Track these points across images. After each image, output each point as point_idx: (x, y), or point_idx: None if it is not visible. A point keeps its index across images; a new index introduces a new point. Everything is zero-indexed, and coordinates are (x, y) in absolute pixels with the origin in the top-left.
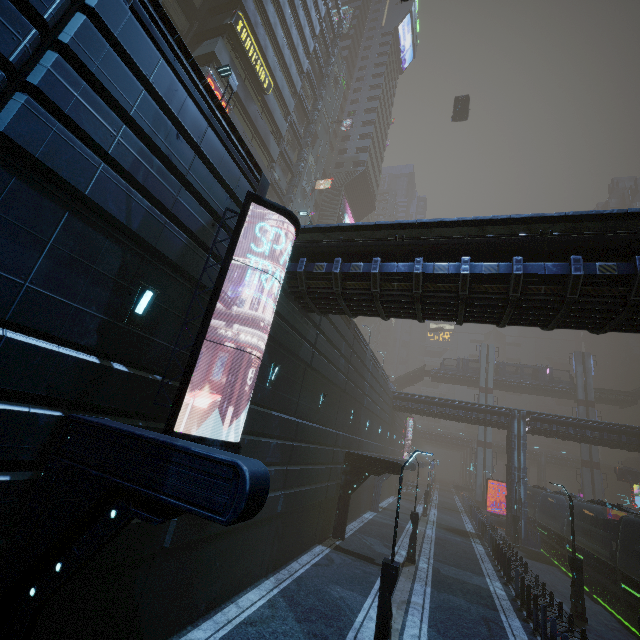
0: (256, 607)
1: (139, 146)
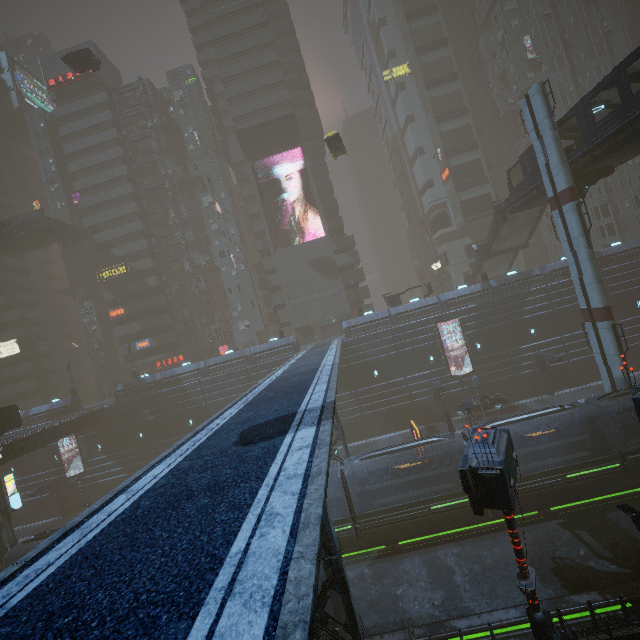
0: None
1: None
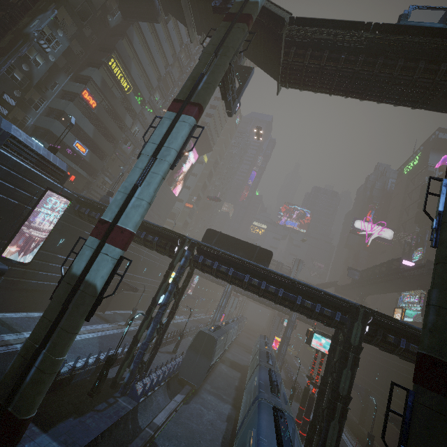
0: (35, 316)
1: (0, 182)
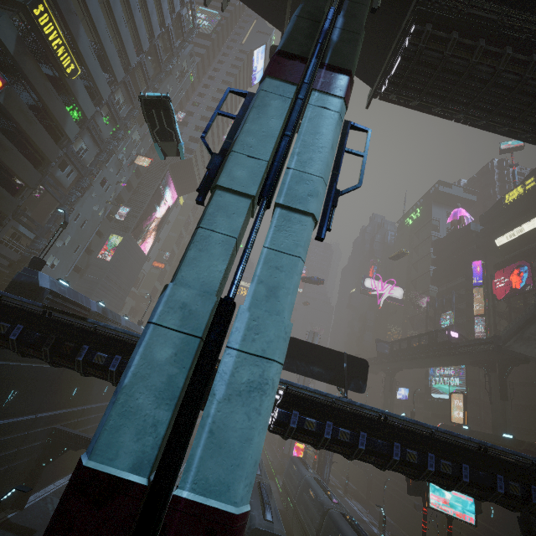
0: None
1: None
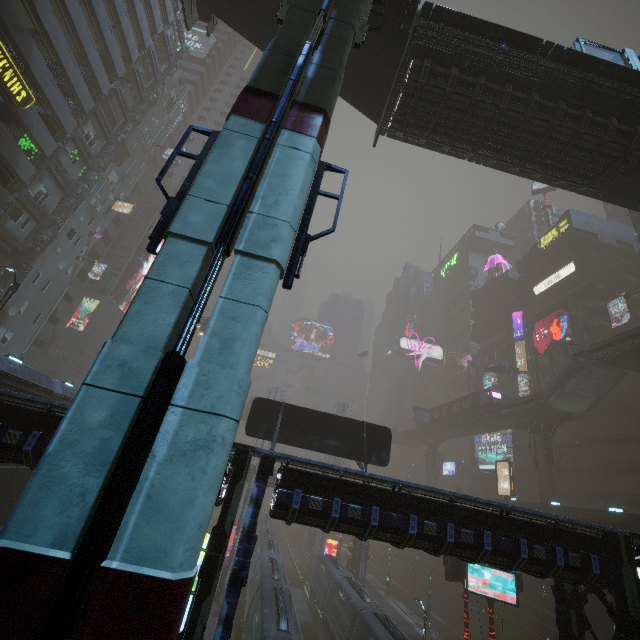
0: None
1: None
